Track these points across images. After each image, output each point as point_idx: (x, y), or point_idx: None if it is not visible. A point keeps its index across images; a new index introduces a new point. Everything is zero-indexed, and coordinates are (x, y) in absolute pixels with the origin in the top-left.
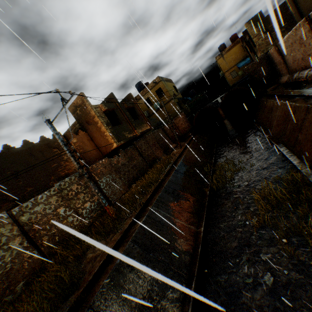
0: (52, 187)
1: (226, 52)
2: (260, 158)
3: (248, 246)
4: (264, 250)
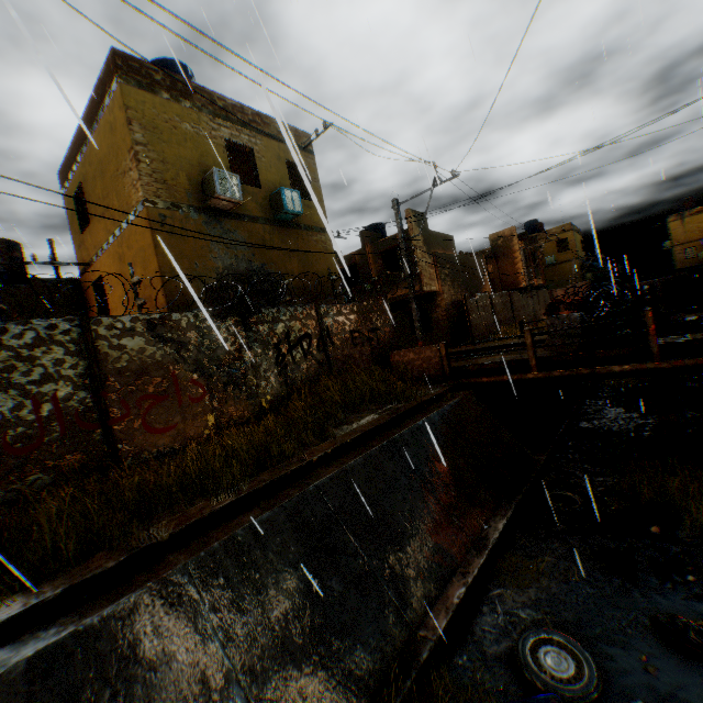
0: None
1: (690, 215)
2: None
3: None
4: None
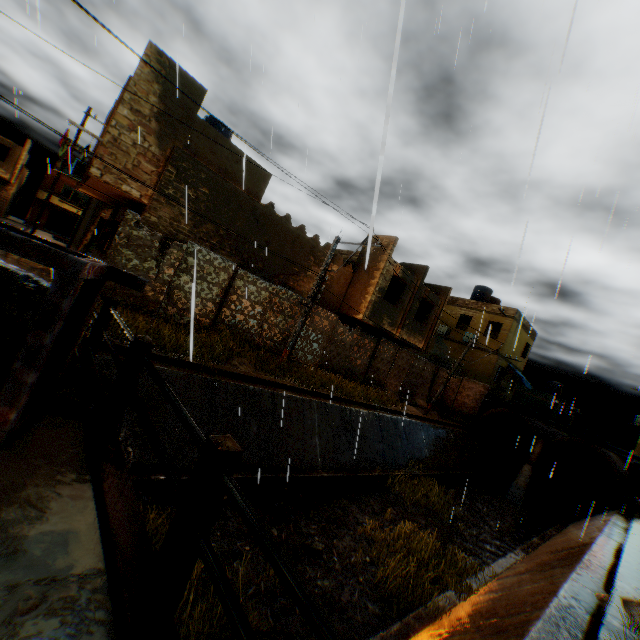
0: (272, 283)
1: None
2: (483, 537)
3: (337, 525)
4: (344, 541)
